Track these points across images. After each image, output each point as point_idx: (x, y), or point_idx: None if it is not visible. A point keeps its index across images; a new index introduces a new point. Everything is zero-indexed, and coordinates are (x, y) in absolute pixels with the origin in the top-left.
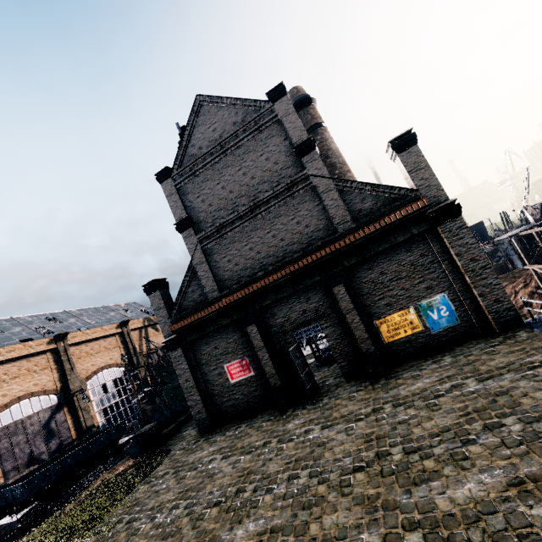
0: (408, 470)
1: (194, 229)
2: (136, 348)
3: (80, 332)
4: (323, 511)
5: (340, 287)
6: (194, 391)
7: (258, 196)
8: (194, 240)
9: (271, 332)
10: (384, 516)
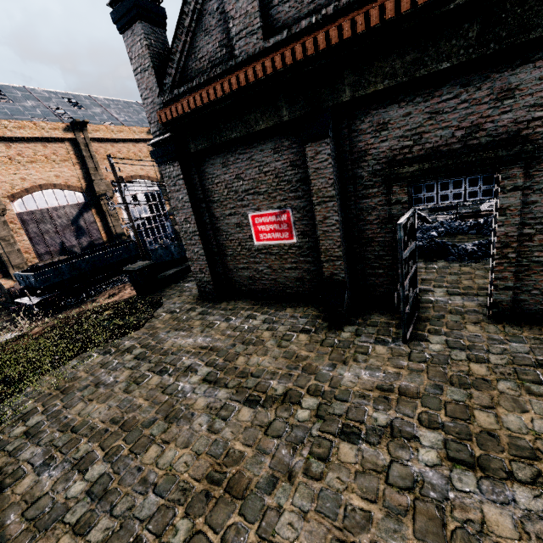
0: None
1: None
2: None
3: (102, 126)
4: None
5: None
6: (195, 240)
7: None
8: None
9: (358, 169)
10: None
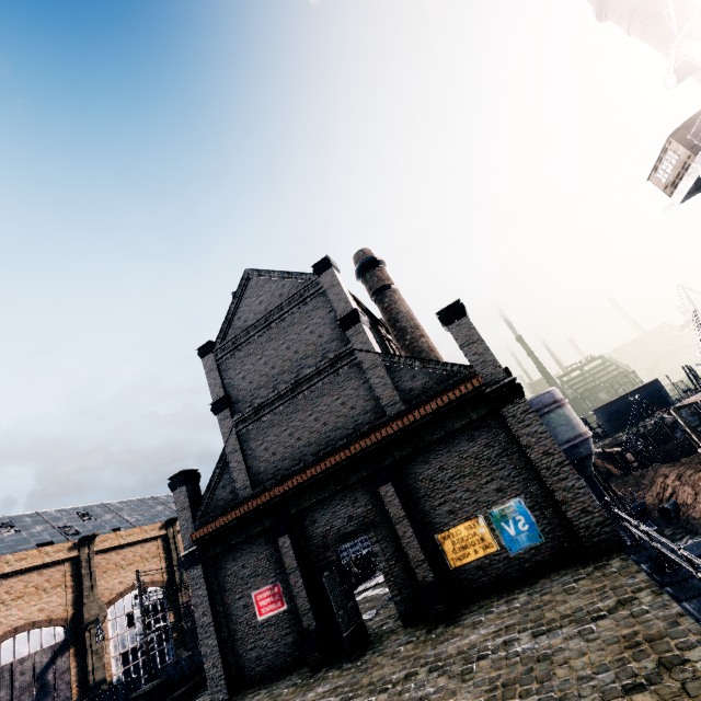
0: None
1: (231, 410)
2: (182, 559)
3: (112, 534)
4: None
5: (388, 487)
6: (210, 631)
7: (301, 372)
8: (229, 424)
9: (310, 546)
10: None
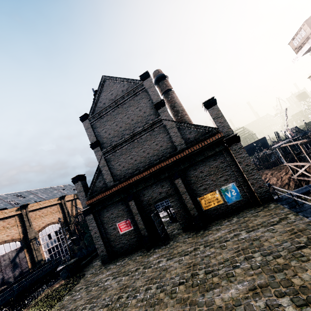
0: (205, 283)
1: (100, 147)
2: (69, 212)
3: (35, 203)
4: (161, 307)
5: (179, 180)
6: (99, 239)
7: (135, 129)
8: (100, 153)
9: (142, 204)
10: (189, 309)
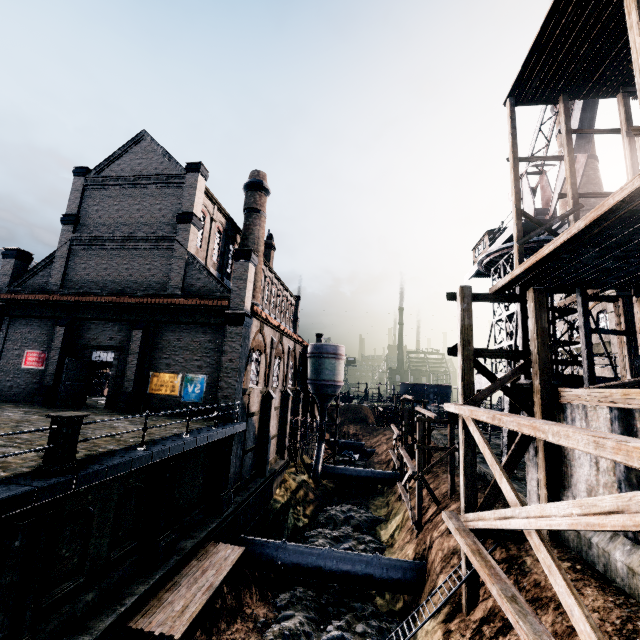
0: None
1: (75, 228)
2: None
3: None
4: None
5: (140, 332)
6: None
7: (137, 232)
8: (68, 236)
9: (78, 342)
10: None
